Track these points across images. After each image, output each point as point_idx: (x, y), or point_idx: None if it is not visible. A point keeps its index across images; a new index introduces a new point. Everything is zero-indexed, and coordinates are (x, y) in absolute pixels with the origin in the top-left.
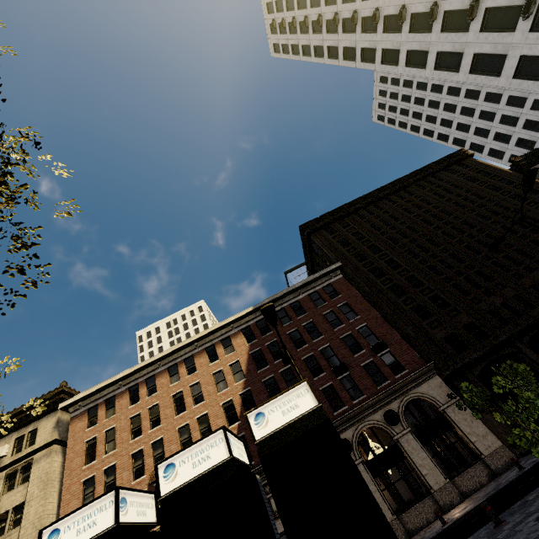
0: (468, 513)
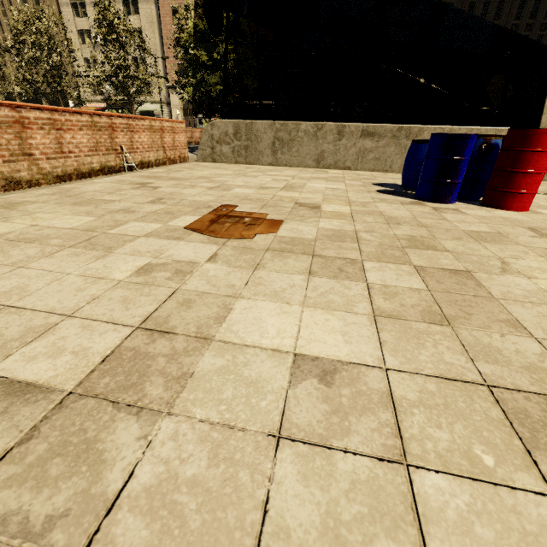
0: None
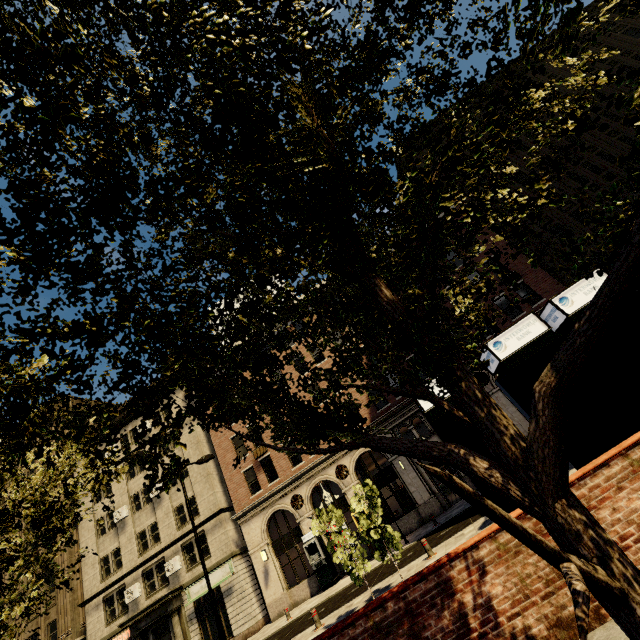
0: None
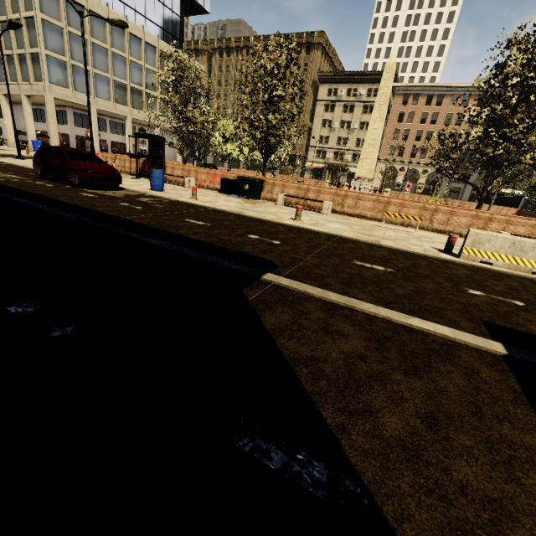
0: None
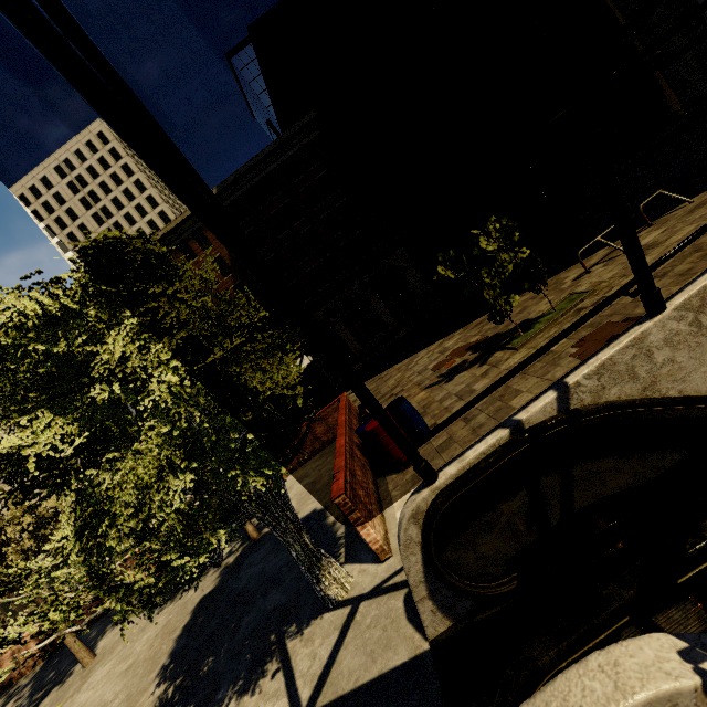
0: (399, 340)
